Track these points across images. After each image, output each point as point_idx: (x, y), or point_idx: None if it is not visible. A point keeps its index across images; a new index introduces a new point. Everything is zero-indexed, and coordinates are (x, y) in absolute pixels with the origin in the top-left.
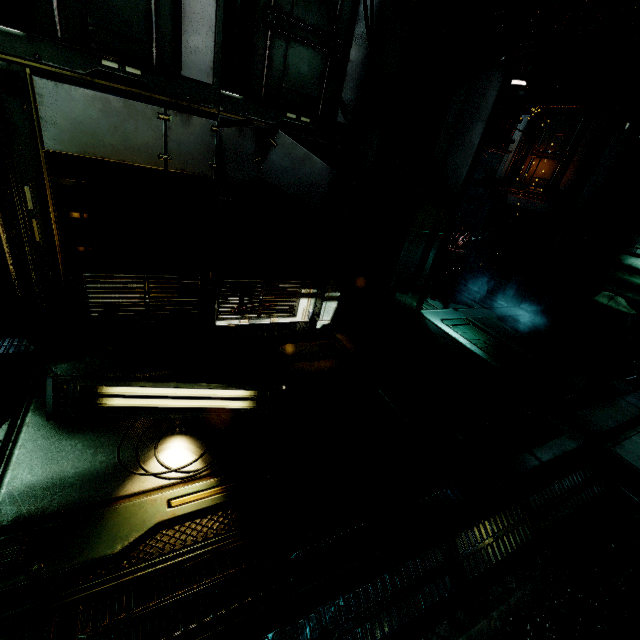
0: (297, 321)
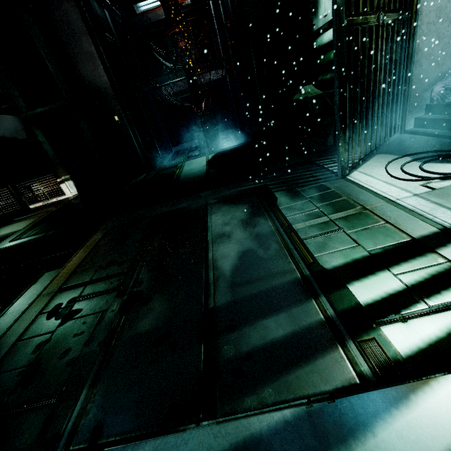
0: (68, 197)
